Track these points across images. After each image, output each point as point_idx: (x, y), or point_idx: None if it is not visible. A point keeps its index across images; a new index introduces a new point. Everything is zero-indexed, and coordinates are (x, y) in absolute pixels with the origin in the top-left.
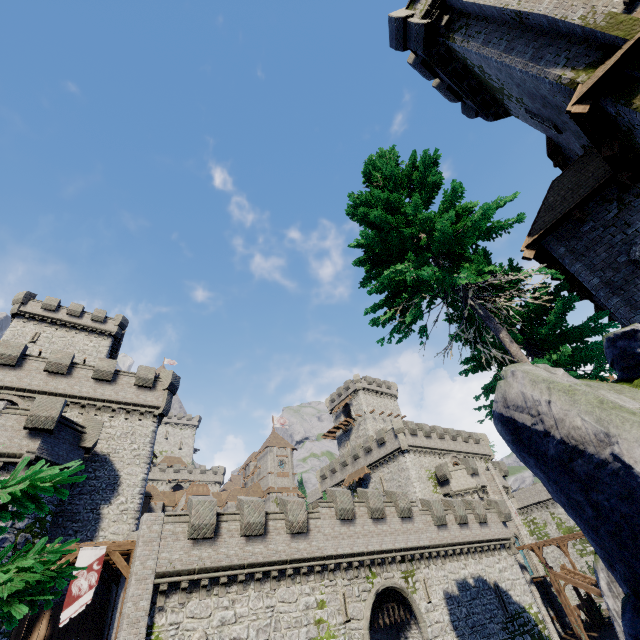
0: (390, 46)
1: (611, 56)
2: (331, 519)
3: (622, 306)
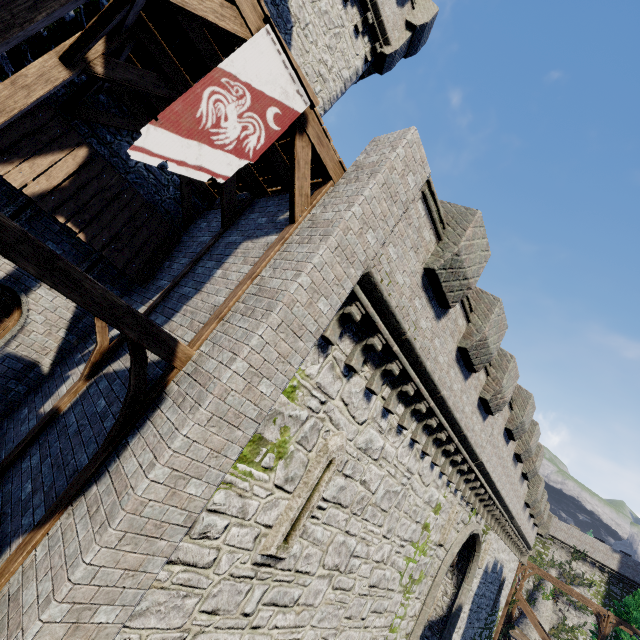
0: None
1: None
2: (503, 421)
3: None
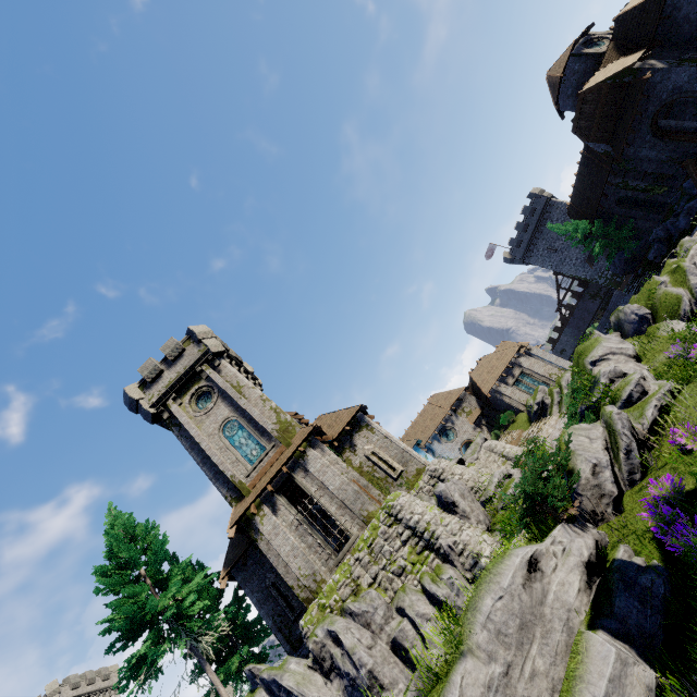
0: (125, 404)
1: (243, 499)
2: None
3: (265, 615)
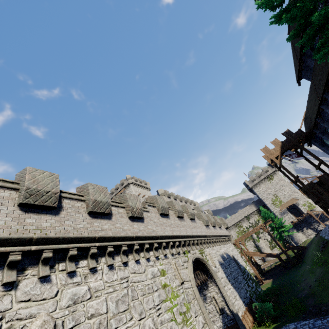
0: None
1: None
2: (156, 213)
3: None
